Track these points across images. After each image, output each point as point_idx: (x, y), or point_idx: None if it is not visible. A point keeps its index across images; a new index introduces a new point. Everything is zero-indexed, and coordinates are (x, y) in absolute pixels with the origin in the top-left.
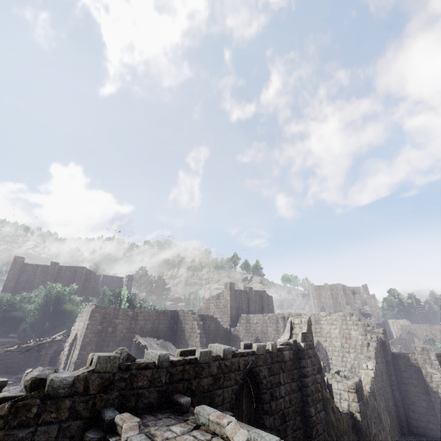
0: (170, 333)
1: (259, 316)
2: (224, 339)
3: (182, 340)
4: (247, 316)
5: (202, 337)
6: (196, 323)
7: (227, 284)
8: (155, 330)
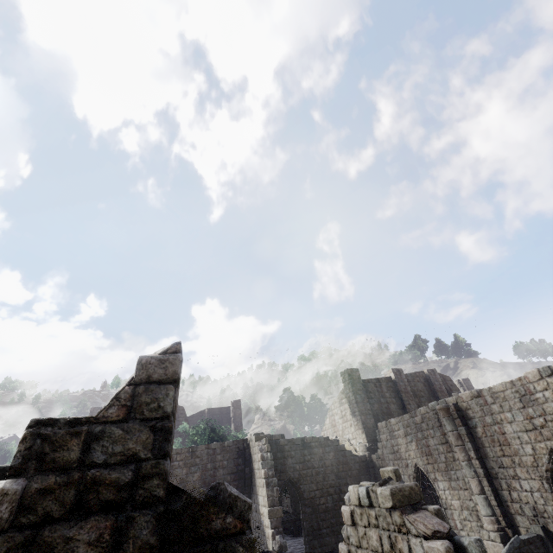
0: (240, 483)
1: (405, 419)
2: (363, 480)
3: (254, 496)
4: (386, 425)
5: (271, 486)
6: (259, 457)
7: (344, 374)
8: (208, 482)
